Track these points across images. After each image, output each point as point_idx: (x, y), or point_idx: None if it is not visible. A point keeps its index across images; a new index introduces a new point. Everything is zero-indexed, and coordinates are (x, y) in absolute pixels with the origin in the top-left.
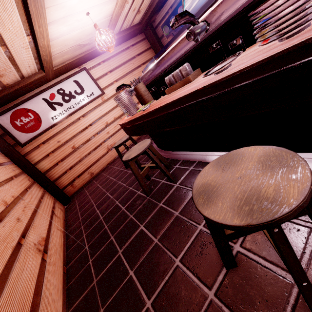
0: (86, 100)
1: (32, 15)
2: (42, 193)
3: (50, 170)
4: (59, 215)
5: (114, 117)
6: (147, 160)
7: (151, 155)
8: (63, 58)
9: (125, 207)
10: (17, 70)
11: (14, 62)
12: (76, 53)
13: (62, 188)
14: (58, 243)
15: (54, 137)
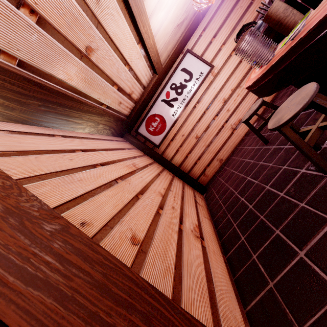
0: (196, 84)
1: (136, 17)
2: (182, 185)
3: (183, 164)
4: (201, 203)
5: (231, 89)
6: (301, 124)
7: (326, 106)
8: (167, 51)
9: (283, 192)
10: (139, 83)
11: (136, 76)
12: (176, 38)
13: (196, 178)
14: (209, 231)
15: (178, 132)
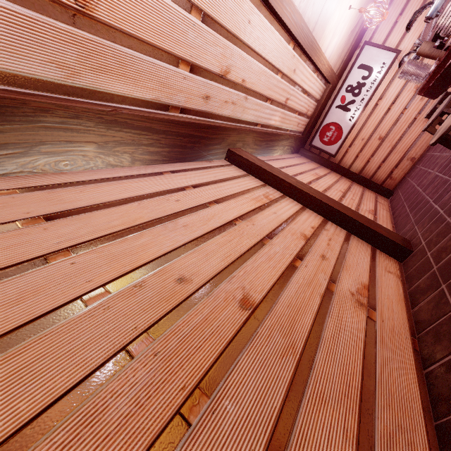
0: (377, 79)
1: (316, 62)
2: (362, 189)
3: (364, 170)
4: (383, 203)
5: None
6: None
7: None
8: (340, 58)
9: (442, 173)
10: (314, 100)
11: (311, 97)
12: (350, 40)
13: (380, 183)
14: (385, 215)
15: (357, 137)
